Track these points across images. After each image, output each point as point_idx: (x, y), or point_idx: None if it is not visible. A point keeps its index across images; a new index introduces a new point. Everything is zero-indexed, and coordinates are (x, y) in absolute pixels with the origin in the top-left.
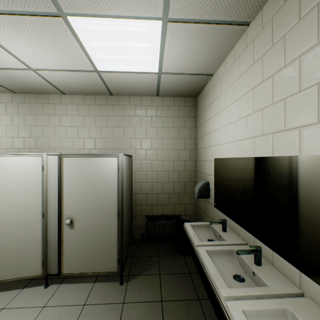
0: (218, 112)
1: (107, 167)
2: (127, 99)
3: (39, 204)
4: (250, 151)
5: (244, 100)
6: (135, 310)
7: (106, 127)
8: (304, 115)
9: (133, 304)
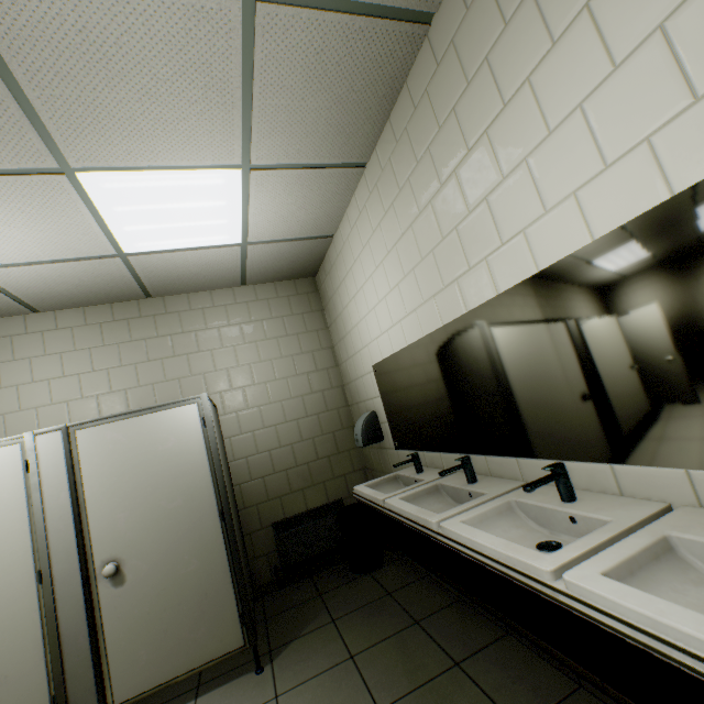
0: (358, 291)
1: (179, 427)
2: (184, 299)
3: (25, 553)
4: (417, 331)
5: (389, 263)
6: (306, 694)
7: (148, 361)
8: (456, 265)
9: (297, 688)
